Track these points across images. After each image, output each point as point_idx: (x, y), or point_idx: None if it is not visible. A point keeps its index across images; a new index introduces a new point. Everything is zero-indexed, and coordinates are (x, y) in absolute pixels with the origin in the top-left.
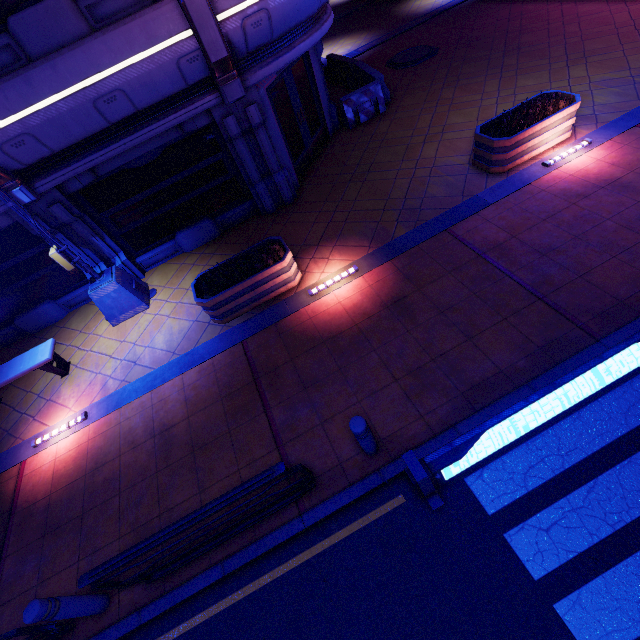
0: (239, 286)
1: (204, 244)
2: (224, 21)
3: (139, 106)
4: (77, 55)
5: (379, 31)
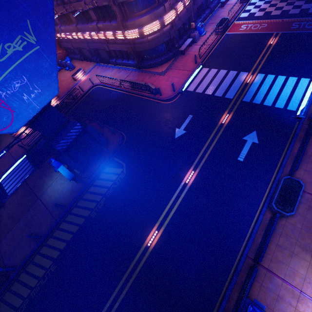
0: None
1: None
2: None
3: None
4: None
5: None
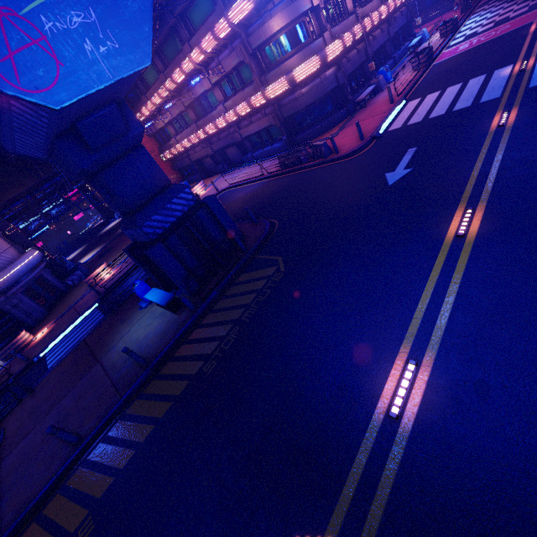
0: (7, 346)
1: None
2: None
3: None
4: None
5: (107, 243)
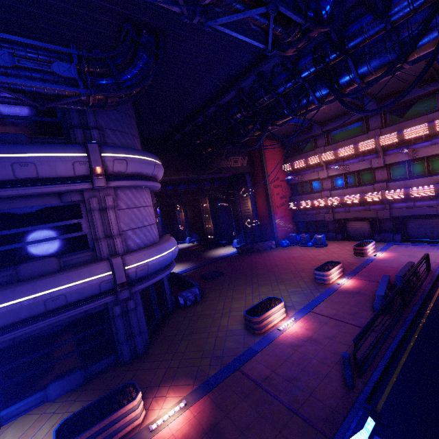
0: (96, 426)
1: (68, 392)
2: (128, 269)
3: (69, 301)
4: (49, 280)
5: (196, 262)
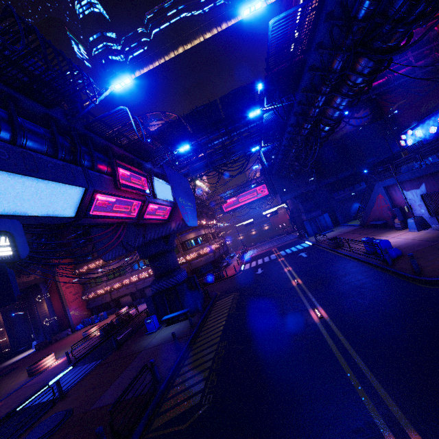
0: None
1: None
2: None
3: None
4: None
5: None
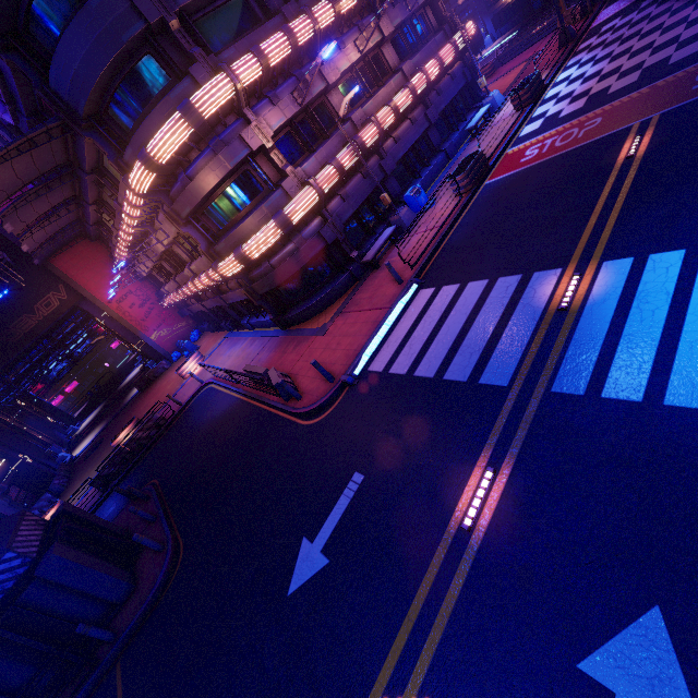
0: None
1: None
2: None
3: None
4: None
5: (108, 420)
